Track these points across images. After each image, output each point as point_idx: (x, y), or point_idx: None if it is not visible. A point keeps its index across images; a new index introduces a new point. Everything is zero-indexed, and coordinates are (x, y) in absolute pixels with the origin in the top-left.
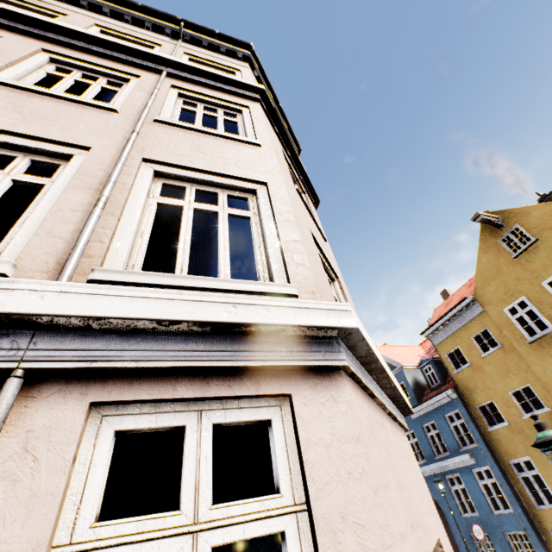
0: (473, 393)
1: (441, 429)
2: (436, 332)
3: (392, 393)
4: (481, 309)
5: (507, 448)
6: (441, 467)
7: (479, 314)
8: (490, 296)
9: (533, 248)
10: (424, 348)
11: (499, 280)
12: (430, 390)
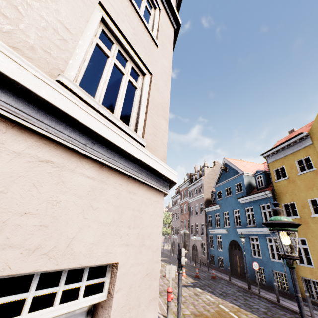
0: (283, 196)
1: (255, 212)
2: (272, 155)
3: (125, 154)
4: (310, 142)
5: None
6: (248, 231)
7: (307, 145)
8: None
9: None
10: (265, 166)
11: None
12: (257, 189)
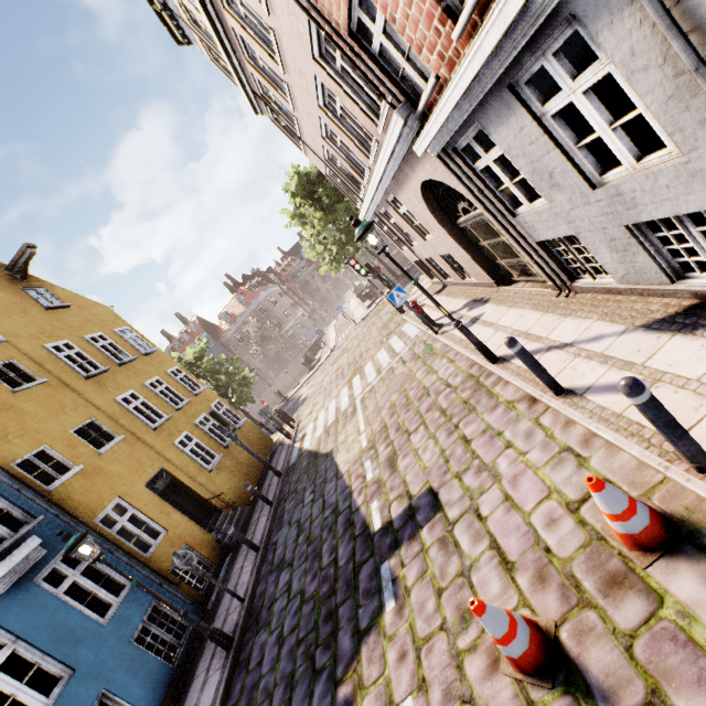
0: (1, 444)
1: None
2: None
3: None
4: (4, 337)
5: (89, 502)
6: None
7: None
8: (18, 329)
9: (66, 311)
10: None
11: (30, 320)
12: None
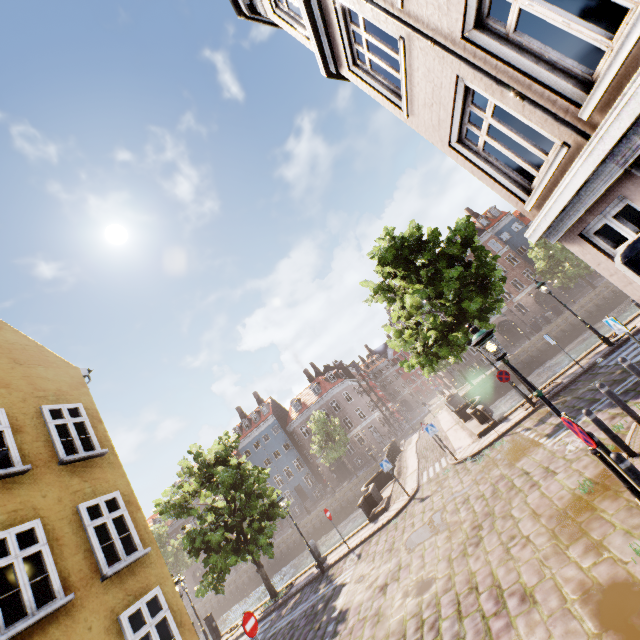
0: None
1: None
2: None
3: None
4: None
5: None
6: None
7: None
8: None
9: None
10: None
11: None
12: None
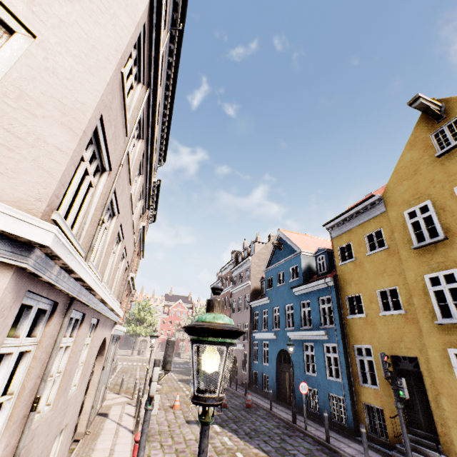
0: (347, 285)
1: (312, 308)
2: (337, 226)
3: None
4: (384, 209)
5: (356, 335)
6: (302, 336)
7: (380, 214)
8: (397, 196)
9: None
10: None
11: (413, 181)
12: (317, 276)
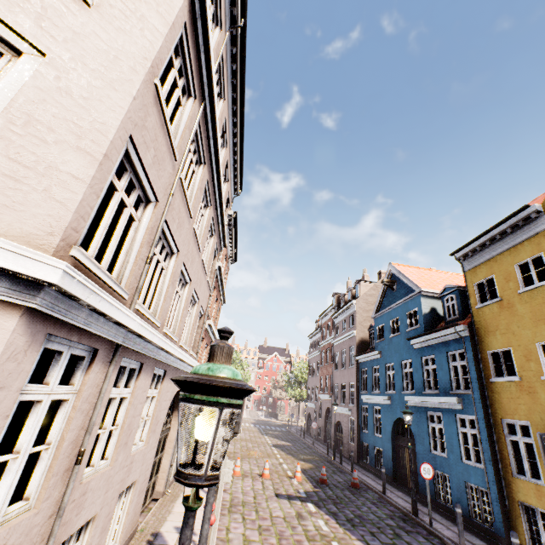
0: (489, 335)
1: (438, 366)
2: (472, 254)
3: None
4: None
5: (506, 406)
6: (425, 402)
7: (539, 232)
8: None
9: None
10: None
11: None
12: (445, 323)
